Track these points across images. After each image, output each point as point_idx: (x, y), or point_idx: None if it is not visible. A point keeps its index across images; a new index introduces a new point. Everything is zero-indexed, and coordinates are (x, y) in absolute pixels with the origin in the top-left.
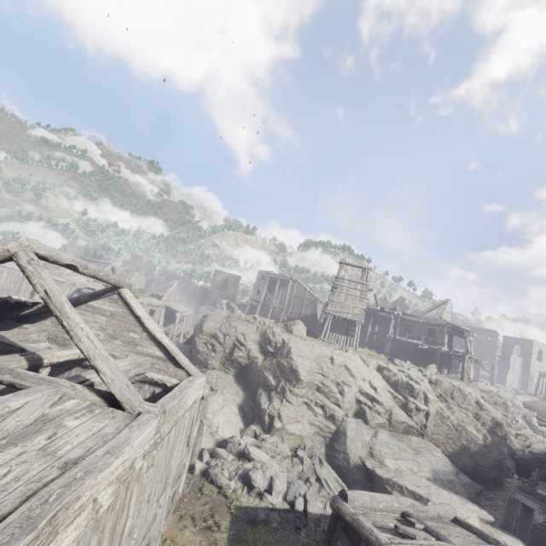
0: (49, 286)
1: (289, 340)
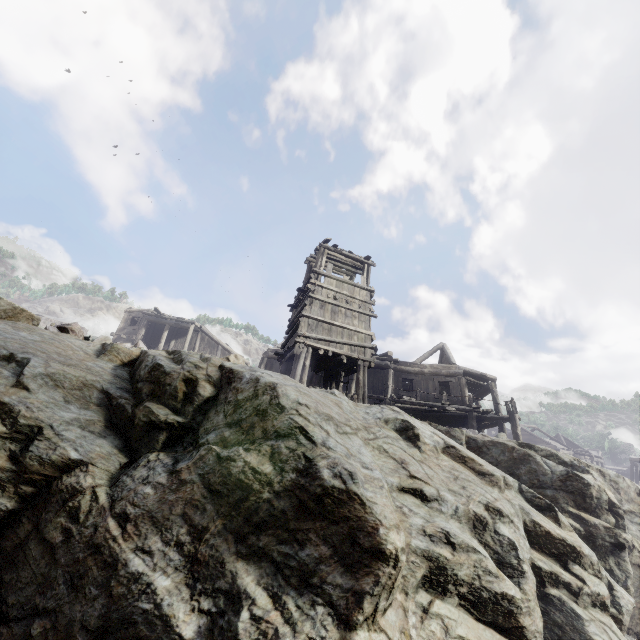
0: None
1: (254, 369)
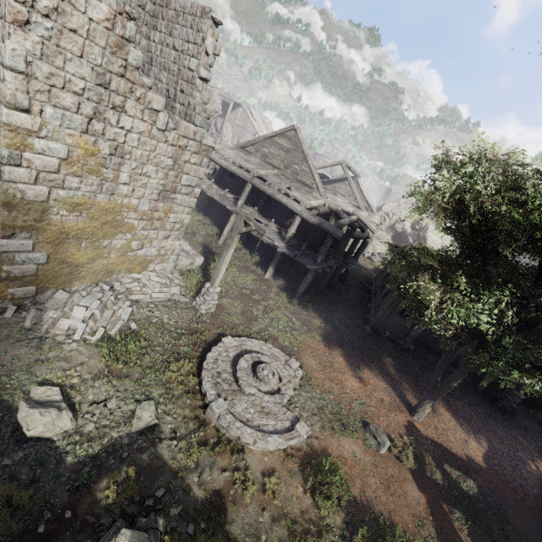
0: (348, 174)
1: (430, 225)
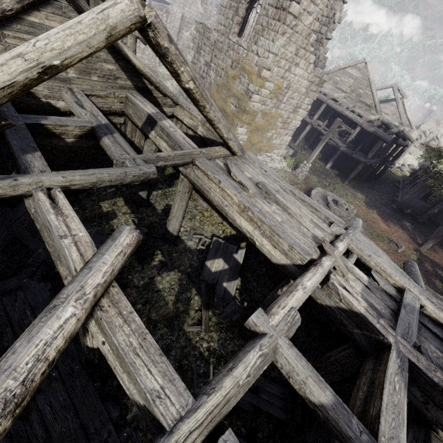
0: (398, 96)
1: None
